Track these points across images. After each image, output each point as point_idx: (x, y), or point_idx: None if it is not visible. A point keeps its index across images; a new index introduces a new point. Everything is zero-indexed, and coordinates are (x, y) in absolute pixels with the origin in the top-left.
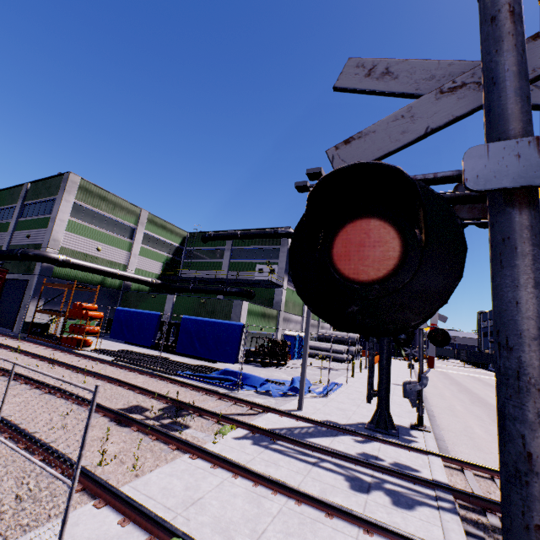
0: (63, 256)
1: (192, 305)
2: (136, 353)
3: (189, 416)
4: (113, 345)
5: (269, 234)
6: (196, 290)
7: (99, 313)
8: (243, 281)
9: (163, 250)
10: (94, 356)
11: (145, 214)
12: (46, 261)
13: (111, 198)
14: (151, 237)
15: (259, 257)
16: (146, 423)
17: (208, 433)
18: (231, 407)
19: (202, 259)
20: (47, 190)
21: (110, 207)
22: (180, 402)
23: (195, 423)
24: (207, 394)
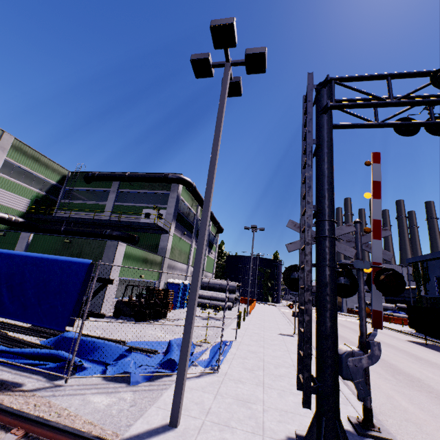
0: None
1: (54, 245)
2: None
3: None
4: None
5: (159, 177)
6: (69, 232)
7: None
8: (125, 223)
9: (32, 184)
10: None
11: (9, 139)
12: None
13: None
14: (16, 167)
15: (147, 202)
16: None
17: None
18: None
19: (83, 200)
20: None
21: None
22: None
23: None
24: None
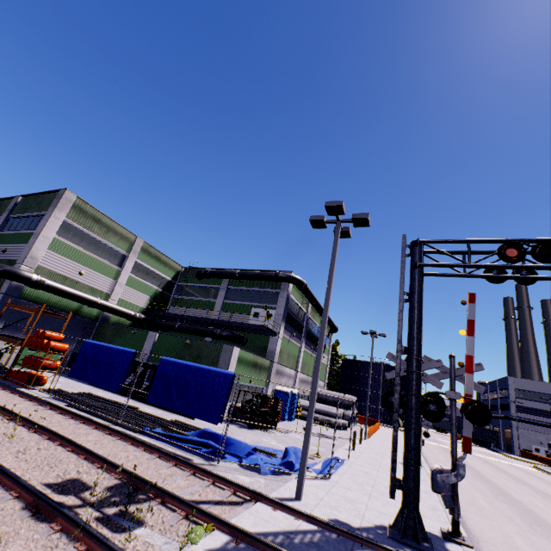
0: (38, 275)
1: (176, 345)
2: (99, 397)
3: (147, 503)
4: (74, 385)
5: (269, 276)
6: (182, 330)
7: (64, 345)
8: (236, 324)
9: (153, 282)
10: (42, 398)
11: (140, 242)
12: (17, 279)
13: (106, 221)
14: (142, 267)
15: (256, 300)
16: (77, 517)
17: (170, 536)
18: (207, 490)
19: (194, 296)
20: (38, 205)
21: (103, 230)
22: (137, 479)
23: (153, 517)
24: (177, 465)
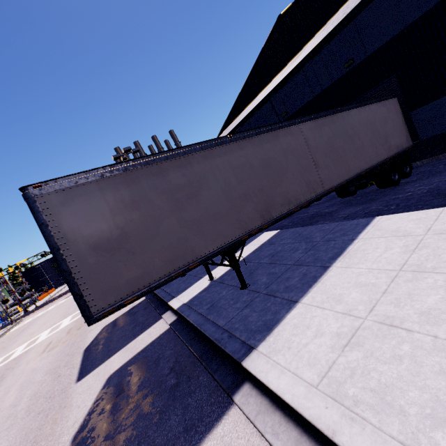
0: None
1: None
2: None
3: None
4: None
5: None
6: None
7: None
8: None
9: None
10: None
11: None
12: None
13: None
14: None
15: None
16: None
17: None
18: None
19: None
20: None
21: None
22: None
23: None
24: None
